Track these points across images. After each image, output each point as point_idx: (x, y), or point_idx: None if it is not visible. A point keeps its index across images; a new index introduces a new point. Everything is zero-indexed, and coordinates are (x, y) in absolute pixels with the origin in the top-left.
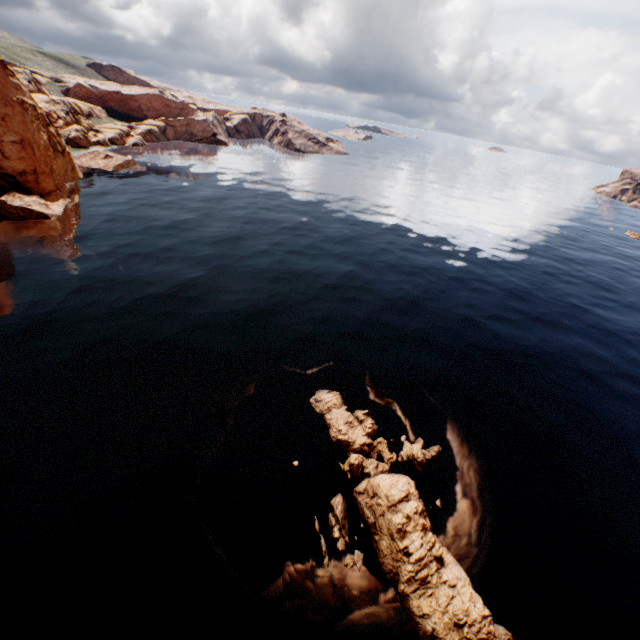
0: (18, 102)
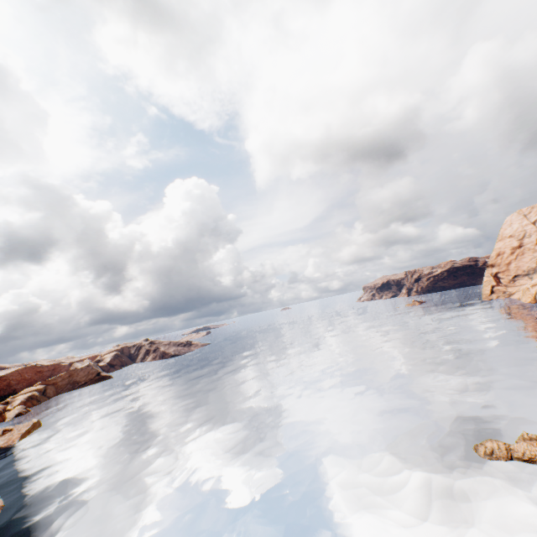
0: None
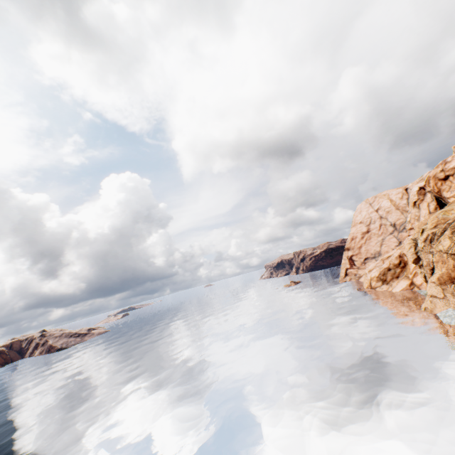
0: None
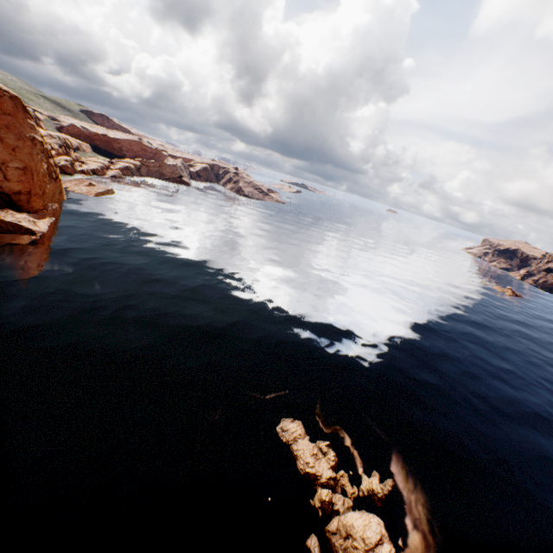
0: (30, 138)
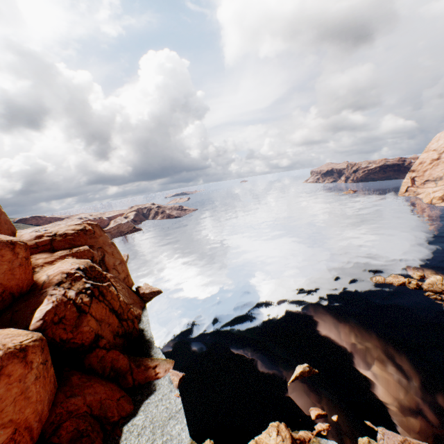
0: (111, 244)
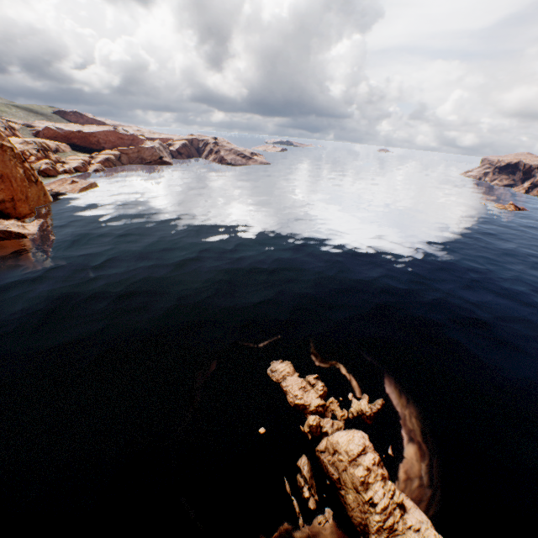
0: None
